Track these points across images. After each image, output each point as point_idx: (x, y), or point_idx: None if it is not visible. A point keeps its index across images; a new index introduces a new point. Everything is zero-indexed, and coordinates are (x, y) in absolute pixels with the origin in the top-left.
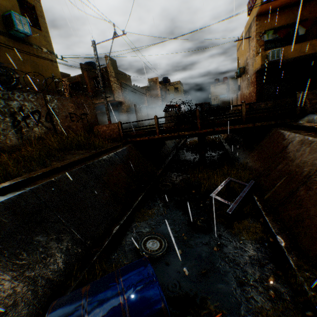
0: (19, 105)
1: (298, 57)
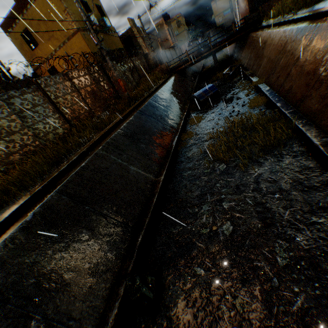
0: (128, 66)
1: None
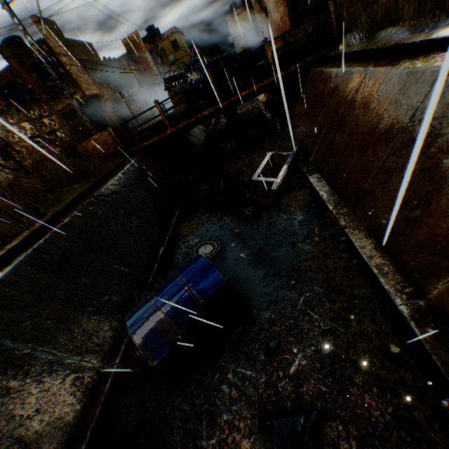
0: None
1: None
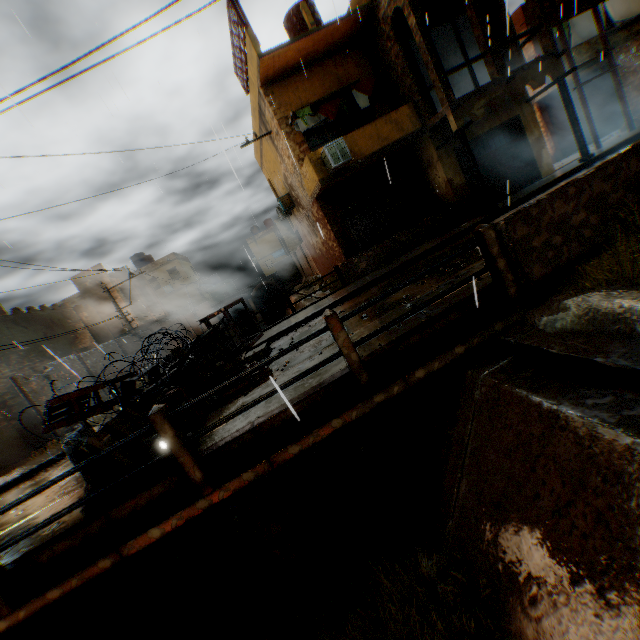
0: None
1: (383, 149)
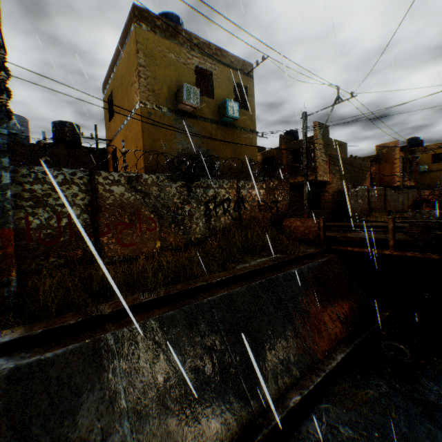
0: (213, 192)
1: None
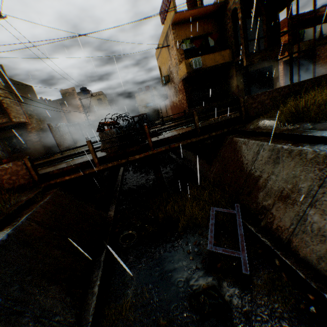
0: None
1: (215, 66)
